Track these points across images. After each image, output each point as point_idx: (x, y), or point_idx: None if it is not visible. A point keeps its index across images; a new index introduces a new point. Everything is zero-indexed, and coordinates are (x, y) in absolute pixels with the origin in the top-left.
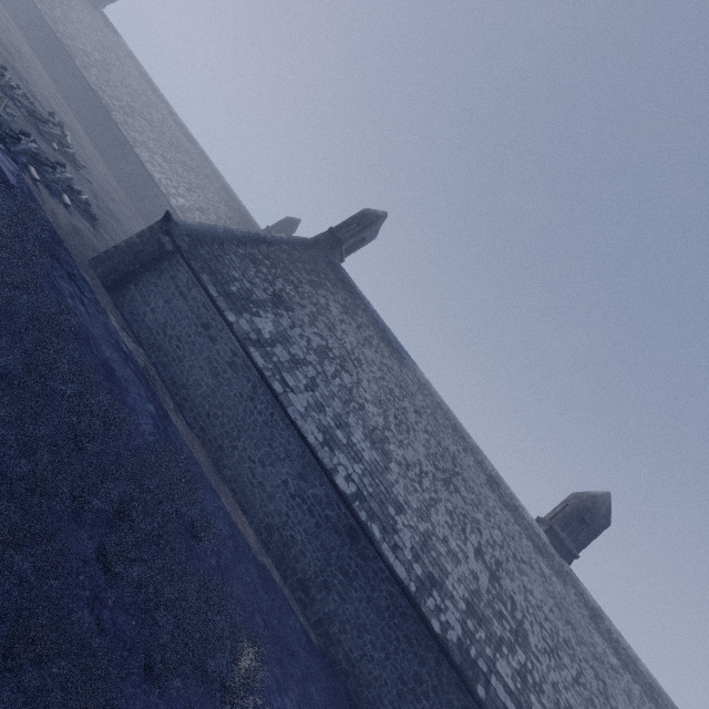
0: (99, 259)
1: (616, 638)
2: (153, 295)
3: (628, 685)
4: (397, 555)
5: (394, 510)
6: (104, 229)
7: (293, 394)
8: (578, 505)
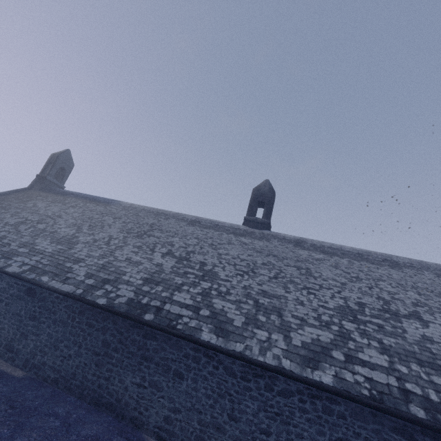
0: None
1: (320, 245)
2: None
3: (336, 262)
4: (66, 282)
5: (72, 263)
6: None
7: None
8: (251, 197)
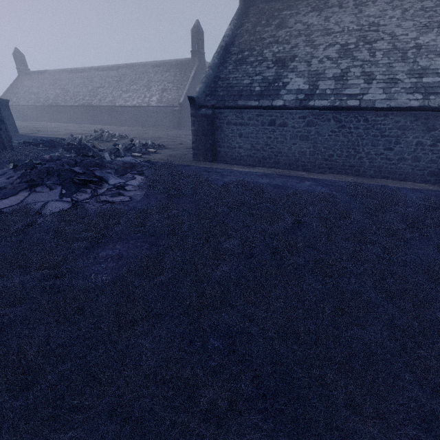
0: (195, 155)
1: None
2: (231, 141)
3: None
4: None
5: None
6: (168, 145)
7: (366, 96)
8: None
